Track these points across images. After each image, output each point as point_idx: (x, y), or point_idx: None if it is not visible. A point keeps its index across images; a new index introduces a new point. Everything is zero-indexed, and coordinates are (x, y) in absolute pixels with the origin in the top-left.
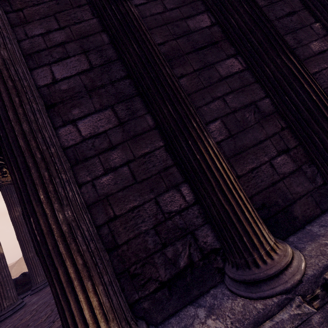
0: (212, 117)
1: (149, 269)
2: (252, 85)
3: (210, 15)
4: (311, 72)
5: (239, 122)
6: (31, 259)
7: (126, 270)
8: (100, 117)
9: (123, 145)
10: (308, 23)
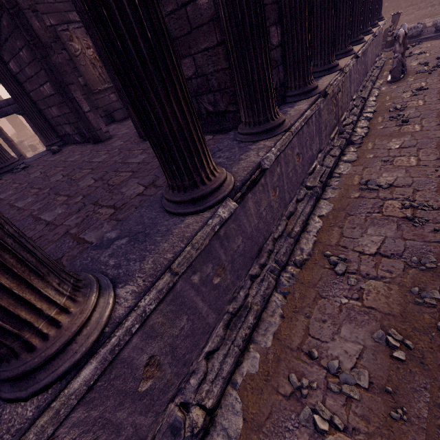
0: None
1: None
2: None
3: None
4: None
5: None
6: None
7: None
8: None
9: None
10: None
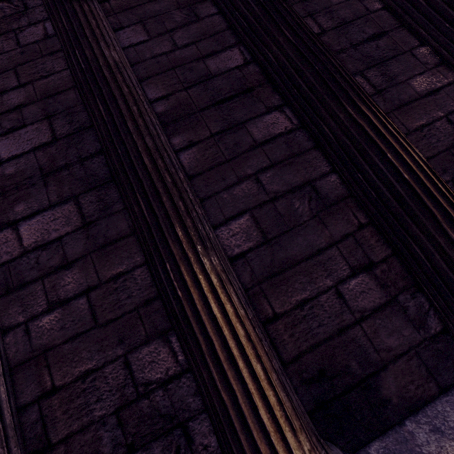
0: (235, 209)
1: None
2: (308, 154)
3: (243, 49)
4: (414, 125)
5: (282, 216)
6: None
7: None
8: (55, 215)
9: (84, 260)
10: (406, 48)
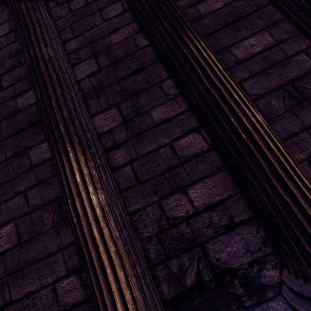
0: (7, 217)
1: None
2: None
3: None
4: (144, 151)
5: (34, 225)
6: None
7: None
8: None
9: None
10: (157, 80)
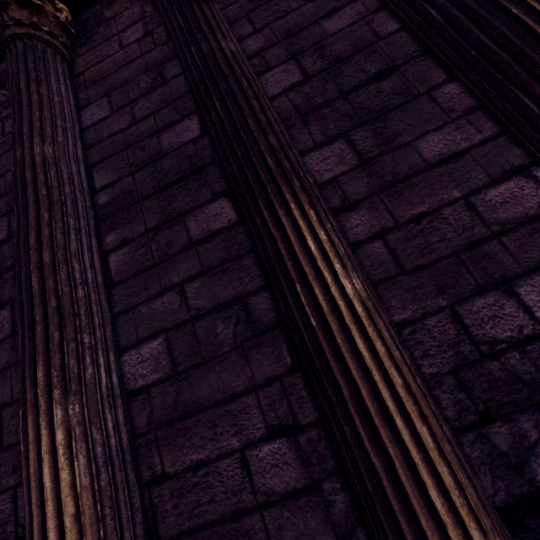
0: (151, 328)
1: None
2: (249, 257)
3: None
4: (408, 214)
5: (199, 343)
6: None
7: None
8: None
9: (4, 373)
10: (424, 88)
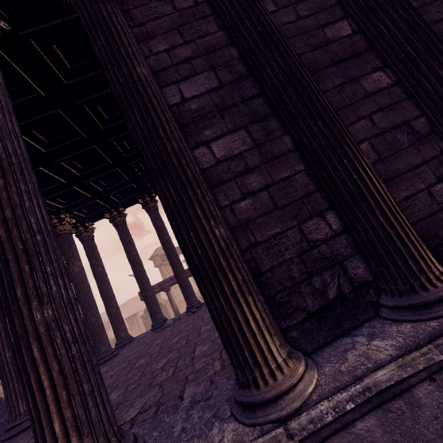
0: (358, 138)
1: (296, 299)
2: (404, 102)
3: (351, 22)
4: None
5: (390, 144)
6: (94, 324)
7: (272, 298)
8: (234, 138)
9: (260, 168)
10: None
